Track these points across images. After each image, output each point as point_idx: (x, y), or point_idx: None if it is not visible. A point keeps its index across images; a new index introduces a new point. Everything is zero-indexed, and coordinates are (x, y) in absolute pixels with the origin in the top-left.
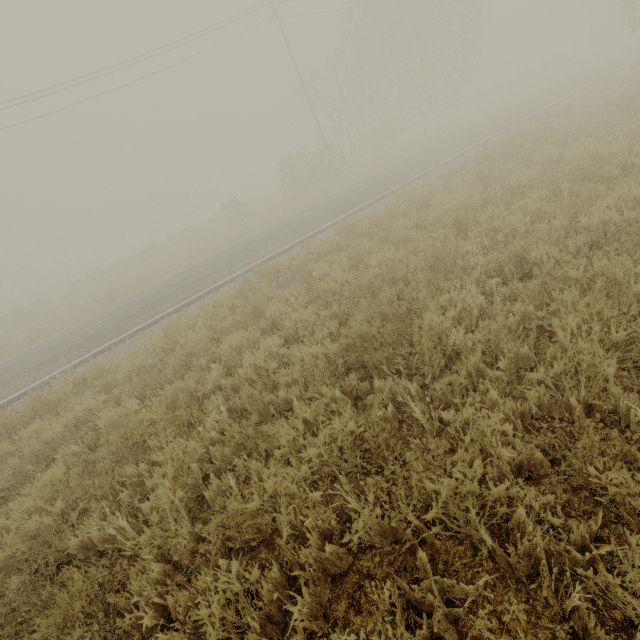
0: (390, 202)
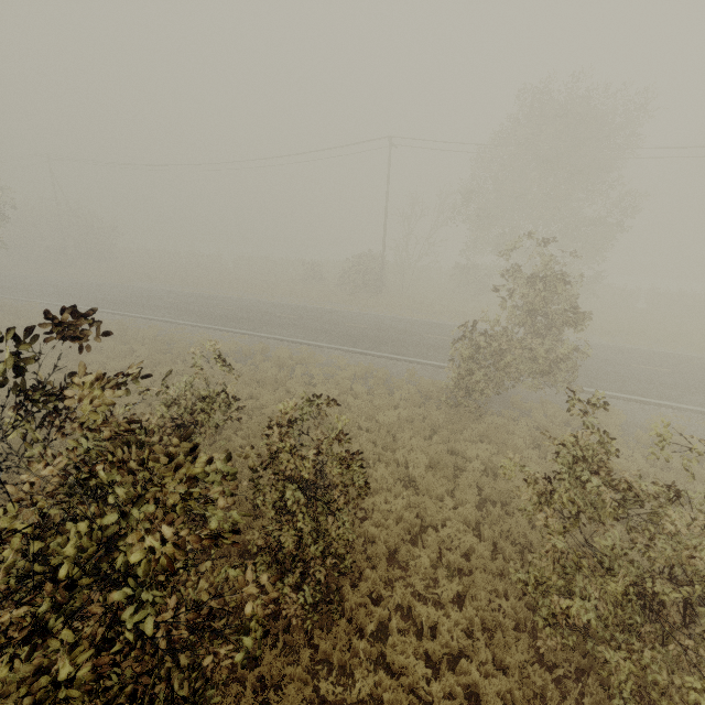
0: (140, 331)
